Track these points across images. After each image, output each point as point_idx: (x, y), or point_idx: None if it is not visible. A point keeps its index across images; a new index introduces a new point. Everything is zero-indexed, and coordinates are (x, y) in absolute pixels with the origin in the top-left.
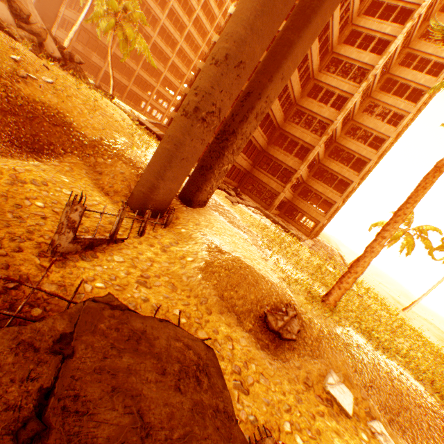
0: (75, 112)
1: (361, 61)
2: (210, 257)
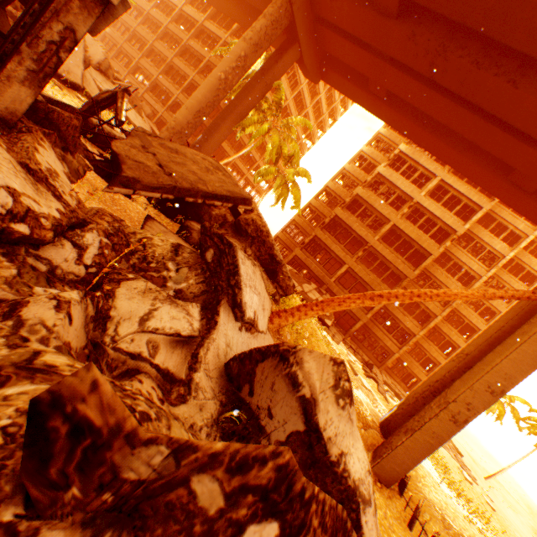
0: None
1: (492, 246)
2: None
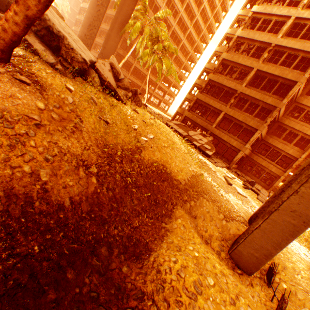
0: (168, 159)
1: None
2: None
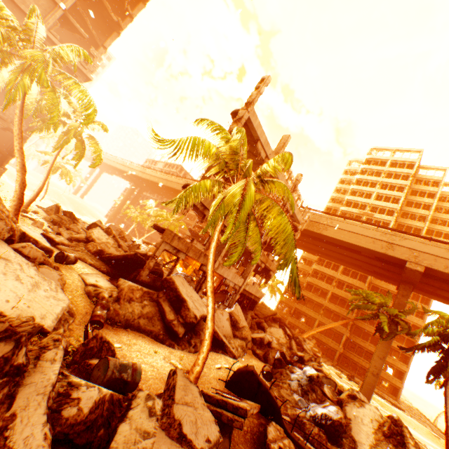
0: None
1: (389, 289)
2: None
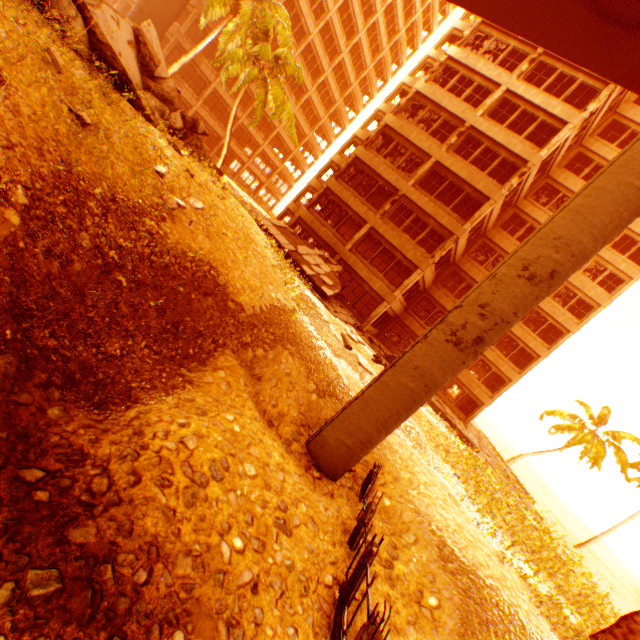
0: (229, 261)
1: None
2: (459, 592)
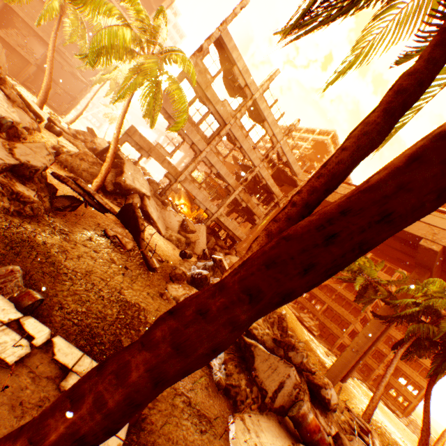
0: (295, 328)
1: None
2: None
